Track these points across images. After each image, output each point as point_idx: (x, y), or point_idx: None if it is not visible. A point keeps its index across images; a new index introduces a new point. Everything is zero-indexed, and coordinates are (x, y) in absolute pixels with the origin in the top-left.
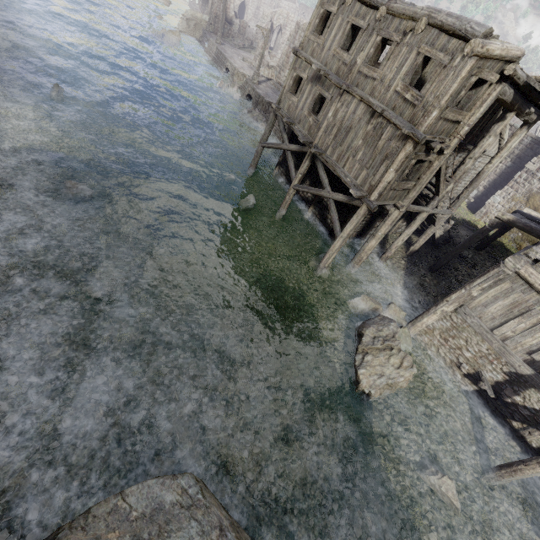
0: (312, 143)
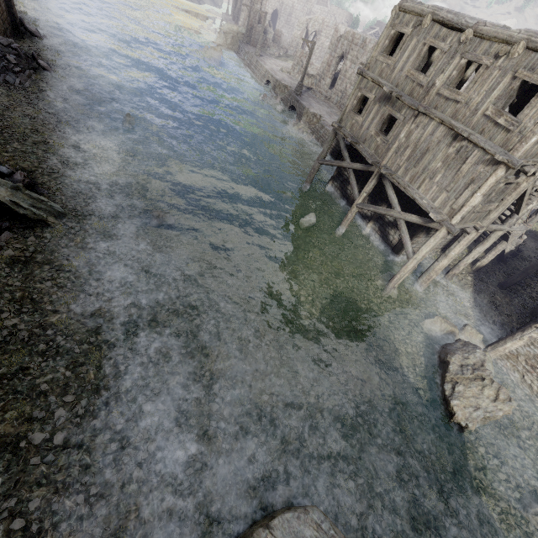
0: (380, 163)
